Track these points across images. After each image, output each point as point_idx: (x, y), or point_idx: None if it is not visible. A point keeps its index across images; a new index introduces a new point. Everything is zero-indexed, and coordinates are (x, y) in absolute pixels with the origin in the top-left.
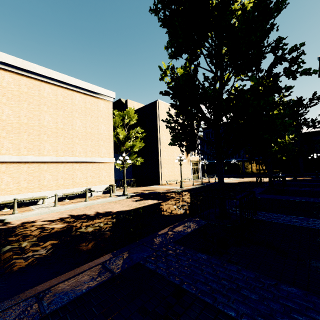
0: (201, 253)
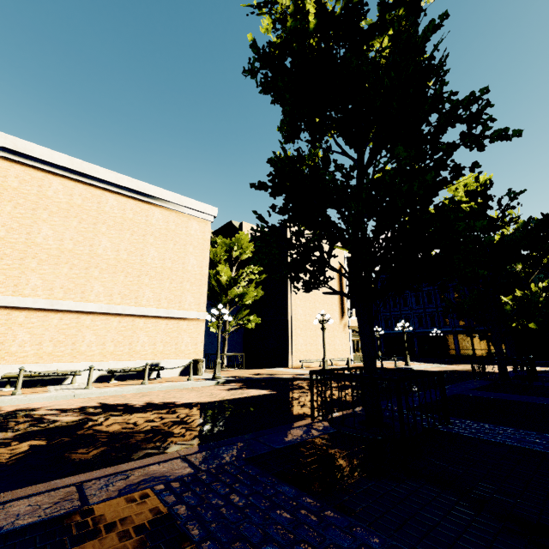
0: (287, 485)
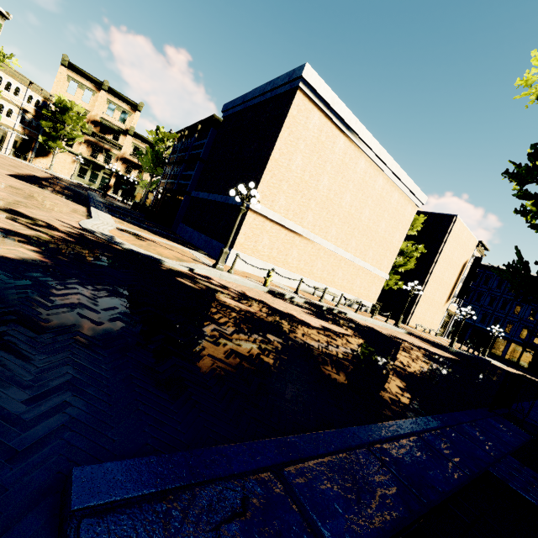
0: None
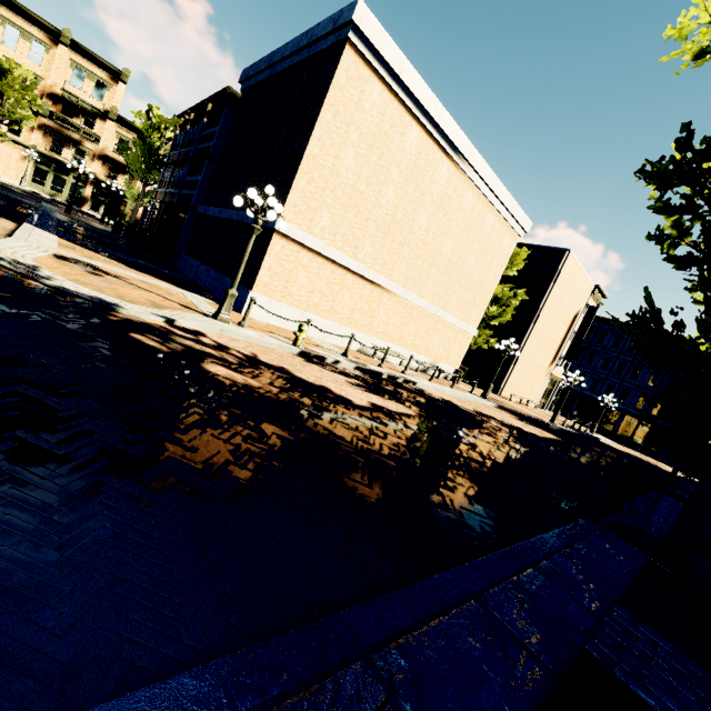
0: None
